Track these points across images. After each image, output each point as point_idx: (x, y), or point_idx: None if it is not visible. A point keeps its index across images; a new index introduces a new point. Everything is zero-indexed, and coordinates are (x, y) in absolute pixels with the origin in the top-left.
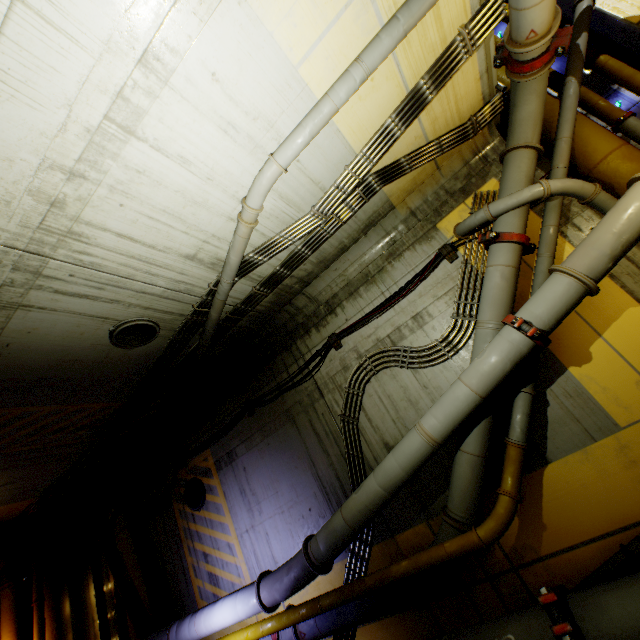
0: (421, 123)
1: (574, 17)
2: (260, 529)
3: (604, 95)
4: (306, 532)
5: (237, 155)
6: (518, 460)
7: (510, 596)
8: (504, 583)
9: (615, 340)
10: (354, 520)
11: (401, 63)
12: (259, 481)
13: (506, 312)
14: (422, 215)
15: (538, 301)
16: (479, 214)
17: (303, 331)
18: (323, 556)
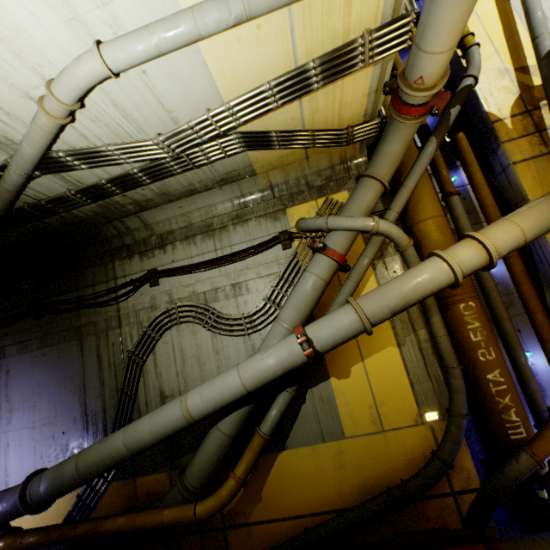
0: (302, 107)
1: (458, 87)
2: (2, 438)
3: (449, 166)
4: (51, 453)
5: (40, 13)
6: (258, 450)
7: (212, 549)
8: (211, 538)
9: (371, 368)
10: (86, 471)
11: (296, 29)
12: (20, 389)
13: (303, 318)
14: (279, 193)
15: (326, 324)
16: (319, 220)
17: (126, 253)
18: (40, 498)
